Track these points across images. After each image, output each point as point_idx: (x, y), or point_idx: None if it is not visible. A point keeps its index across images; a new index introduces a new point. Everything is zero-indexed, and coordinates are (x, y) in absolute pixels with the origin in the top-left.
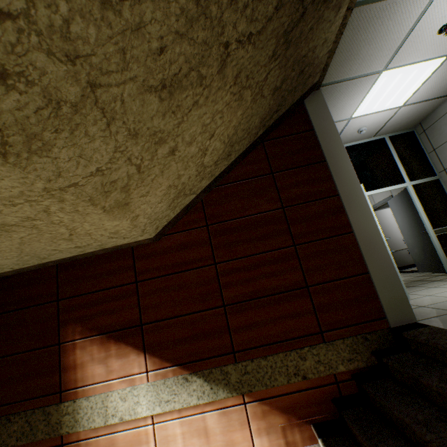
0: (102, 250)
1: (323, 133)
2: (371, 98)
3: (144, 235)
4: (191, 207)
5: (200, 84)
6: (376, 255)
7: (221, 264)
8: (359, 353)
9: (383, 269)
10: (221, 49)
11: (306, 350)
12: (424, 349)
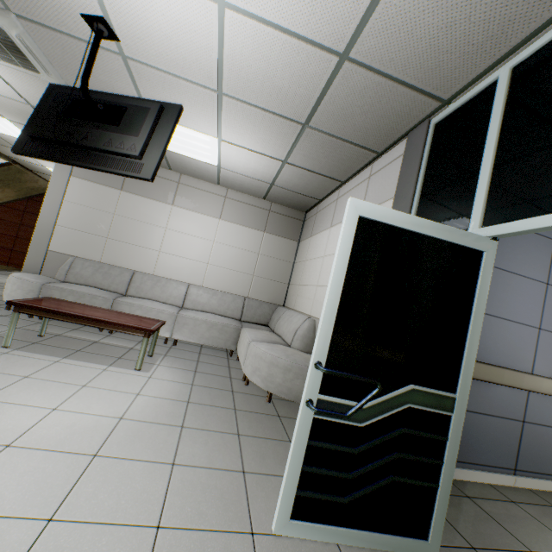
0: None
1: None
2: None
3: None
4: None
5: None
6: None
7: None
8: None
9: None
10: None
11: (1, 265)
12: None
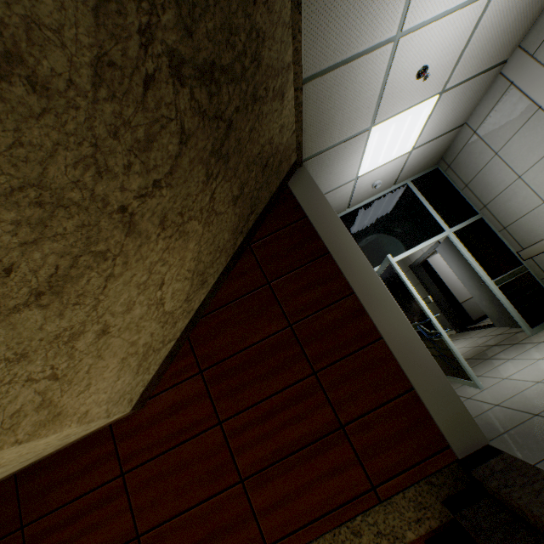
0: (68, 443)
1: (318, 219)
2: (371, 154)
3: (115, 416)
4: (176, 352)
5: (103, 259)
6: (417, 363)
7: (228, 421)
8: (427, 506)
9: (430, 380)
10: (116, 216)
11: (359, 520)
12: (501, 497)
